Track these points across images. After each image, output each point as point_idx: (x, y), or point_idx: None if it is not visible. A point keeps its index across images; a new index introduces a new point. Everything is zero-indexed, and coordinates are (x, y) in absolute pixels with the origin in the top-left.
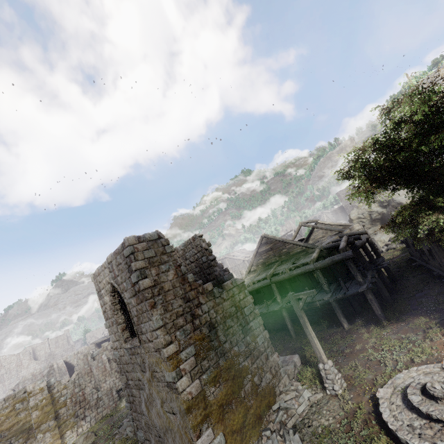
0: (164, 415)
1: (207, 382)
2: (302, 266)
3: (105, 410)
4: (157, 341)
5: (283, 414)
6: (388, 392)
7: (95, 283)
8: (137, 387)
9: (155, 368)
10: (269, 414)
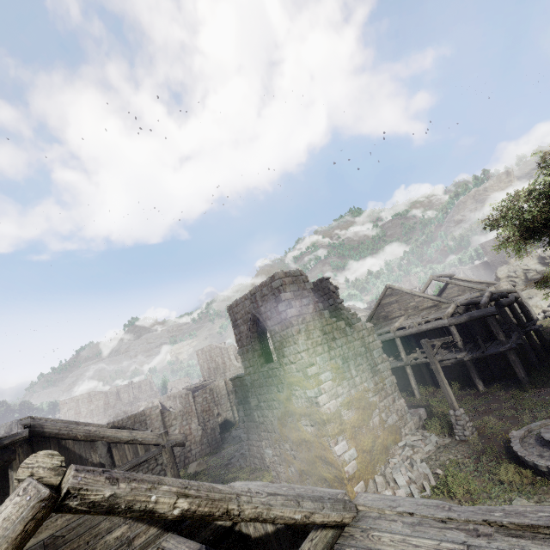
0: (300, 428)
1: (342, 405)
2: (433, 321)
3: (208, 448)
4: (301, 362)
5: (409, 450)
6: (522, 433)
7: (230, 314)
8: (270, 407)
9: (295, 387)
10: (395, 449)
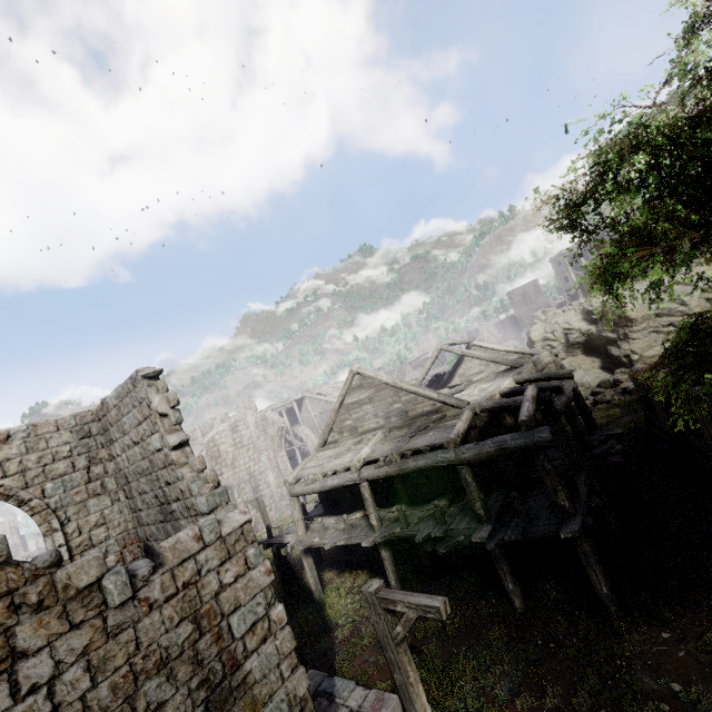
0: None
1: None
2: (429, 452)
3: None
4: None
5: None
6: None
7: None
8: None
9: None
10: None
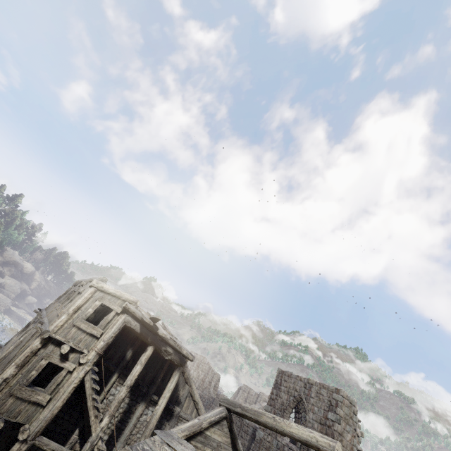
0: None
1: None
2: None
3: None
4: None
5: None
6: None
7: (278, 375)
8: None
9: None
10: None
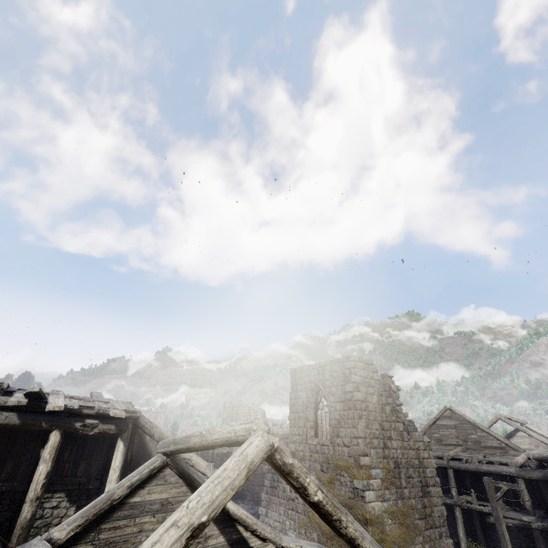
0: None
1: (386, 511)
2: (497, 464)
3: None
4: (356, 447)
5: None
6: None
7: (292, 377)
8: None
9: (341, 472)
10: None
